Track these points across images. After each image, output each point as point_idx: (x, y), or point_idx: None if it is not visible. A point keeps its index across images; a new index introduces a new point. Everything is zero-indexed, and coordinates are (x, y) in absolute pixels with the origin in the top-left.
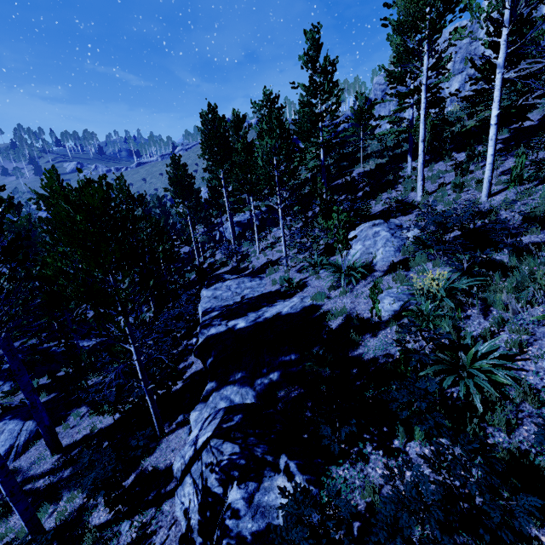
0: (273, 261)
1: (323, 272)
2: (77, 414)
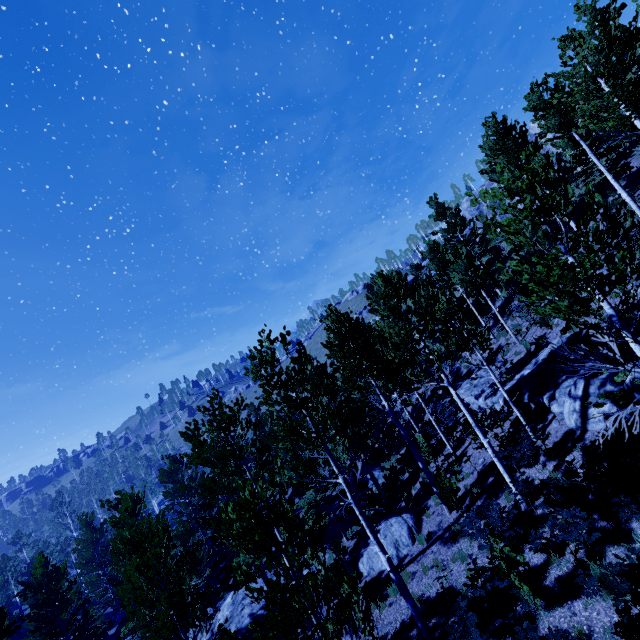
0: (495, 350)
1: (557, 322)
2: (436, 496)
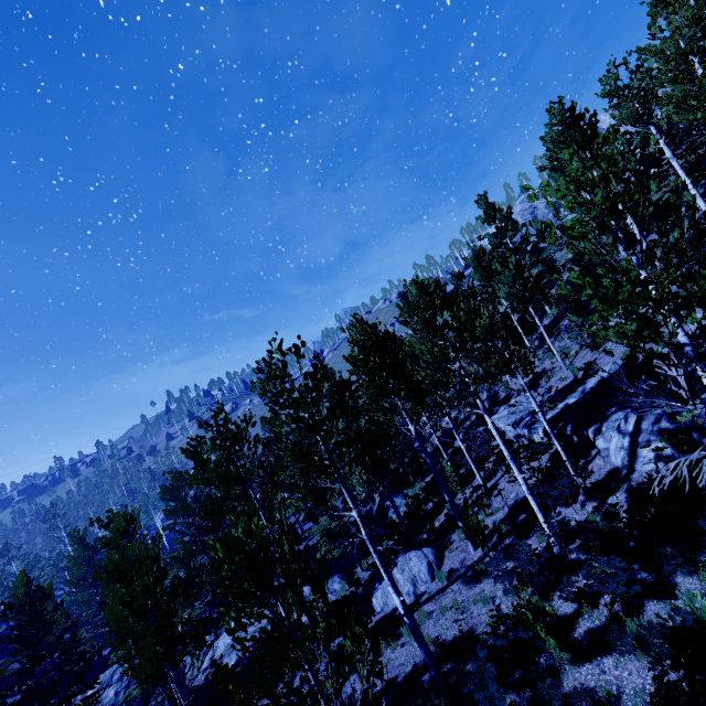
0: (538, 374)
1: (611, 346)
2: (461, 530)
